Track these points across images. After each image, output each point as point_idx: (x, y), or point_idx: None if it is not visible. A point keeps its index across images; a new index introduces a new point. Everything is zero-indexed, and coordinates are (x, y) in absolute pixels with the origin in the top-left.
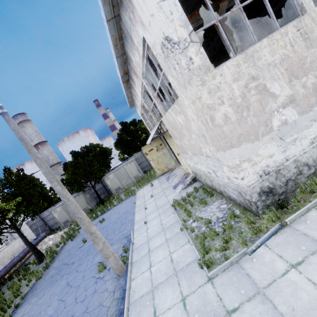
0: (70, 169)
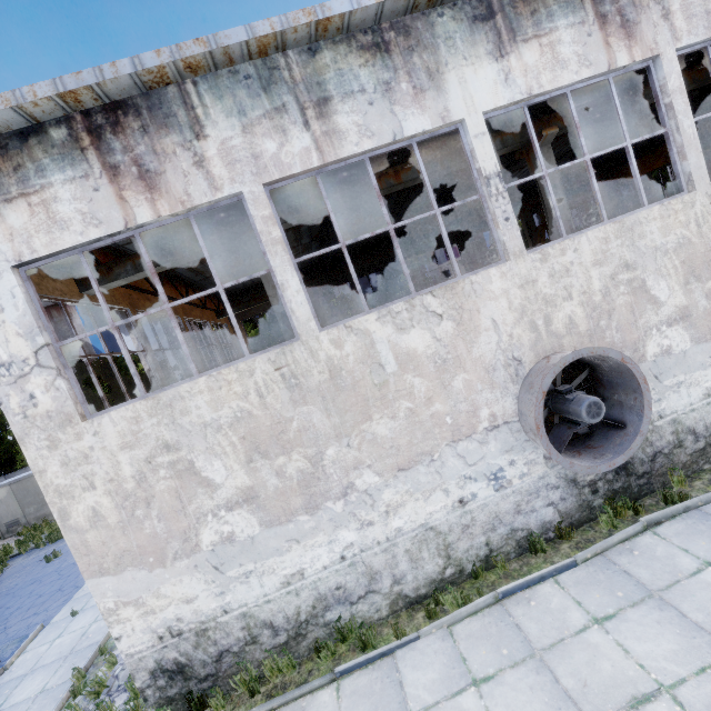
0: None
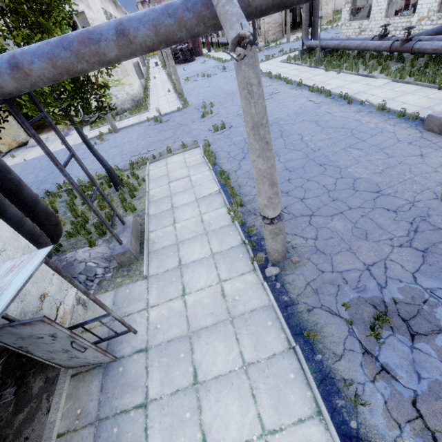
0: None
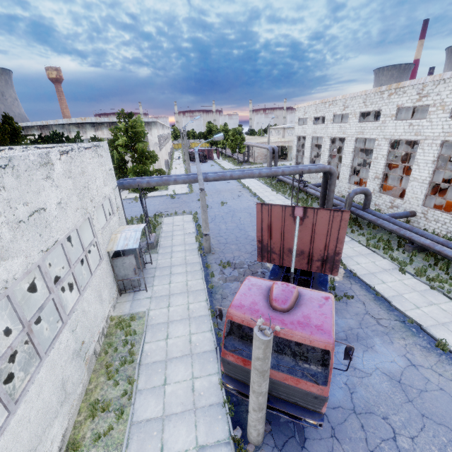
0: None
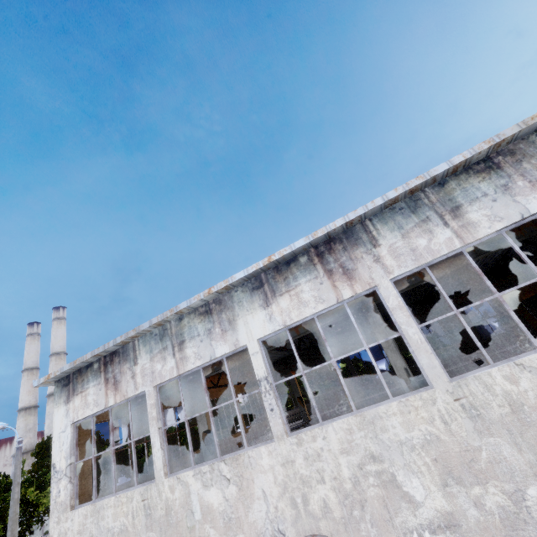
0: None
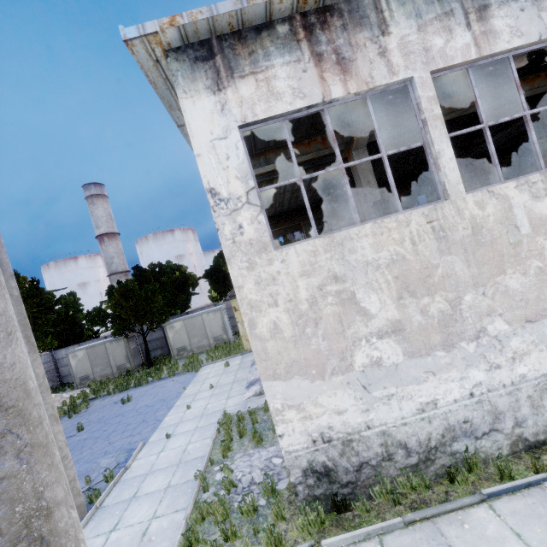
0: (116, 296)
